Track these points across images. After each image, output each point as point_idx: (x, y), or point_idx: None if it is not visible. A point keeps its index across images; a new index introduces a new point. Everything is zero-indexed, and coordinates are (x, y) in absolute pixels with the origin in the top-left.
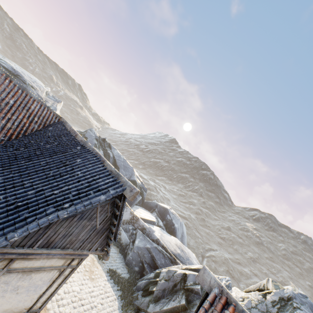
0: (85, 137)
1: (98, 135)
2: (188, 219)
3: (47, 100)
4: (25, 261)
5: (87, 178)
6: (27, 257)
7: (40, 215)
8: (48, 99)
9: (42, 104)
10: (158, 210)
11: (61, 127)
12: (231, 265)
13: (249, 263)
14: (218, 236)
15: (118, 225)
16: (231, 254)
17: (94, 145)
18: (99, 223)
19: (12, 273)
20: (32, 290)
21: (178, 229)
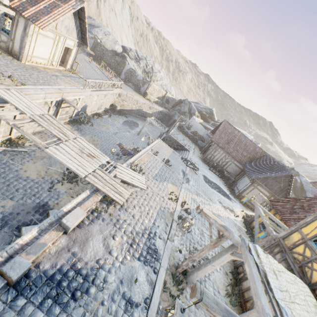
0: None
1: (287, 165)
2: None
3: None
4: (260, 187)
5: (278, 170)
6: (261, 186)
7: (266, 174)
8: None
9: (259, 148)
10: None
11: (267, 156)
12: None
13: None
14: None
15: (289, 189)
16: None
17: None
18: (282, 186)
19: (257, 189)
20: (259, 199)
21: None
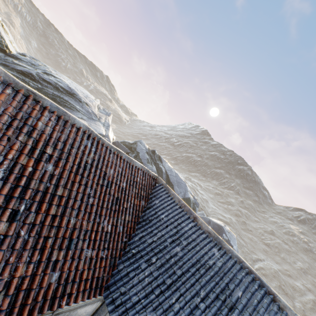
0: (137, 152)
1: (147, 146)
2: (230, 224)
3: (100, 116)
4: None
5: None
6: None
7: None
8: (100, 114)
9: (144, 170)
10: (211, 226)
11: (166, 197)
12: (282, 279)
13: (300, 275)
14: (262, 242)
15: None
16: (278, 263)
17: (147, 160)
18: None
19: None
20: None
21: (236, 250)
